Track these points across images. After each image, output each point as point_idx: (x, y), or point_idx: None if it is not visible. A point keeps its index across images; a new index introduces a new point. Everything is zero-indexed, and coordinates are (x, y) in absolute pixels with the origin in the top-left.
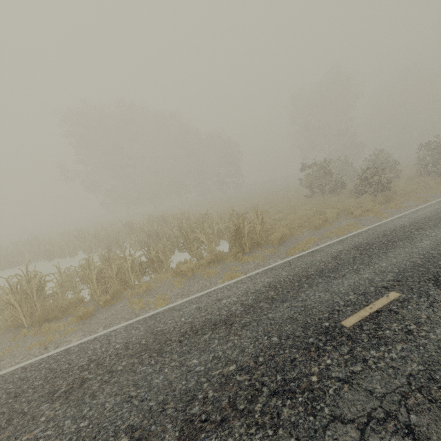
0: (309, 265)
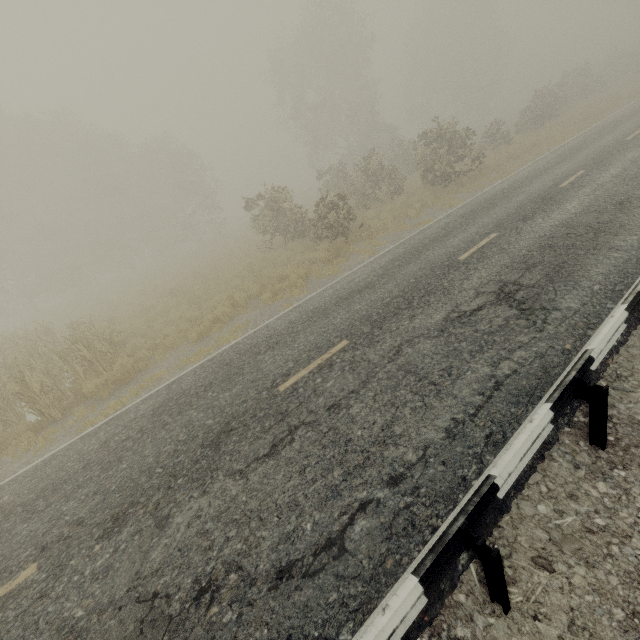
0: (56, 470)
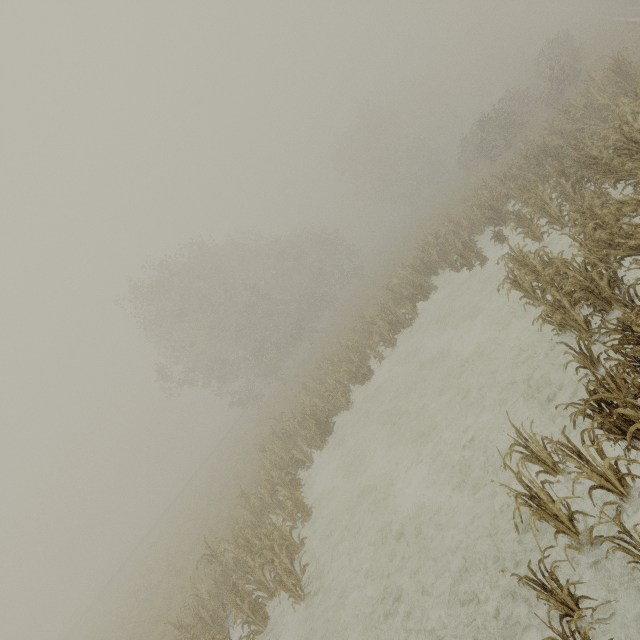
0: None
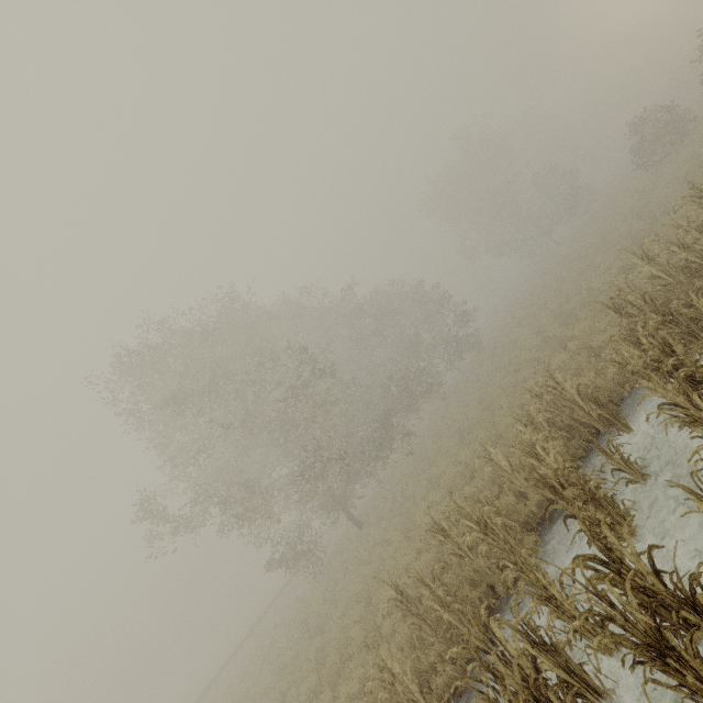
0: None
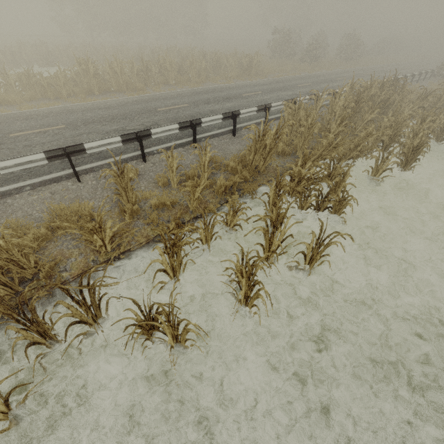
0: (284, 79)
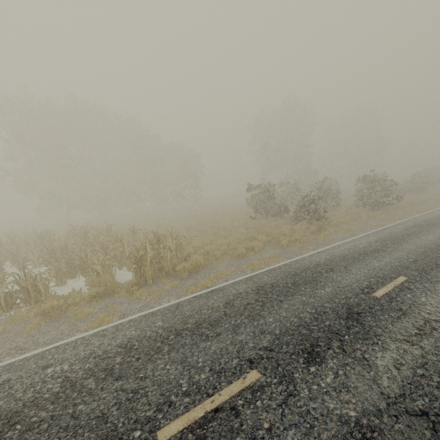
0: (194, 313)
